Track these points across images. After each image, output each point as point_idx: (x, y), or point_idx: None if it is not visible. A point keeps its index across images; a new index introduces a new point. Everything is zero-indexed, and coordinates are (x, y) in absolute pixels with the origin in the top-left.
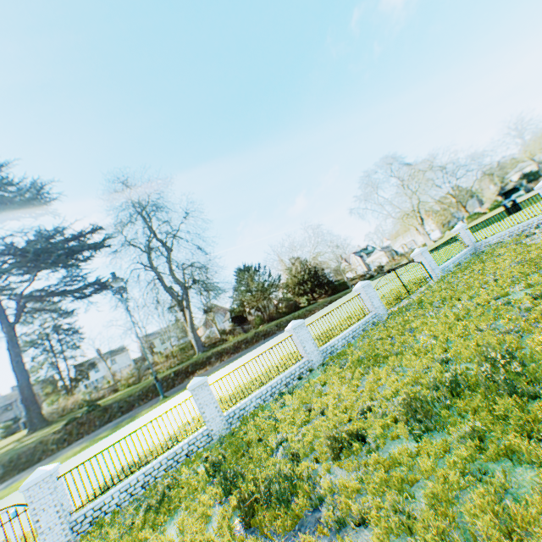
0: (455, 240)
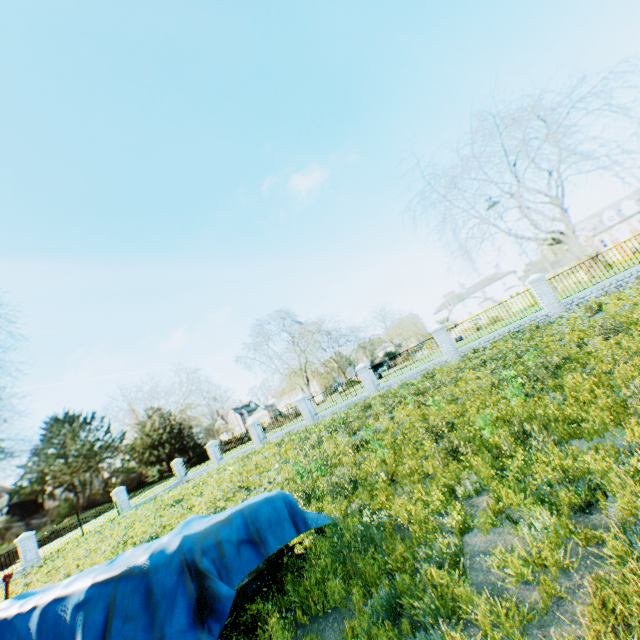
0: (167, 474)
